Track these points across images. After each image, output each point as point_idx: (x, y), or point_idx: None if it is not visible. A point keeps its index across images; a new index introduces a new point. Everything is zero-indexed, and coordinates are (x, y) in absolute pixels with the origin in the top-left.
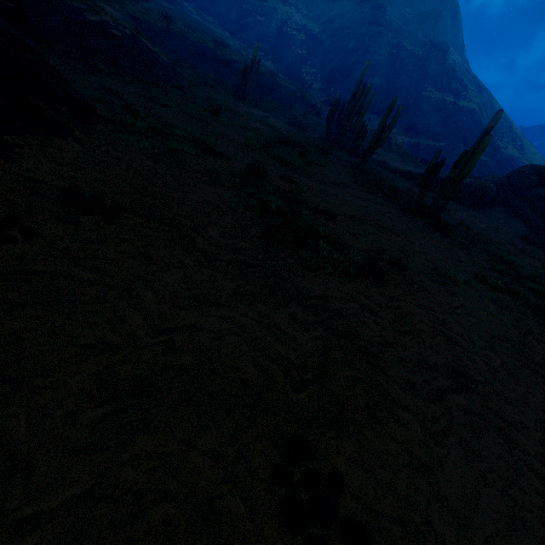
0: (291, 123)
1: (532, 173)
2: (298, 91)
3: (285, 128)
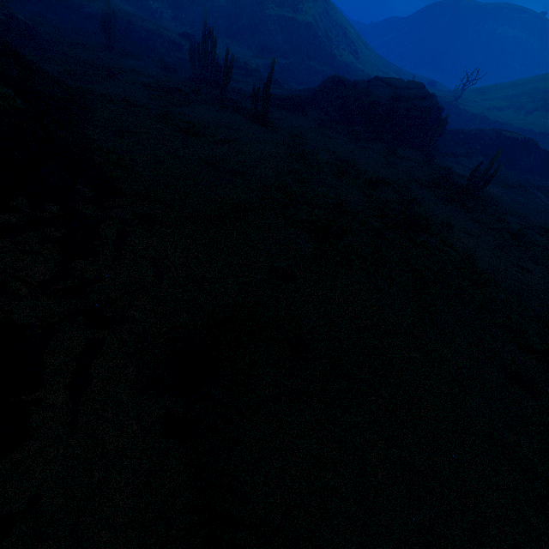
0: (162, 67)
1: (330, 82)
2: (154, 28)
3: (161, 74)
